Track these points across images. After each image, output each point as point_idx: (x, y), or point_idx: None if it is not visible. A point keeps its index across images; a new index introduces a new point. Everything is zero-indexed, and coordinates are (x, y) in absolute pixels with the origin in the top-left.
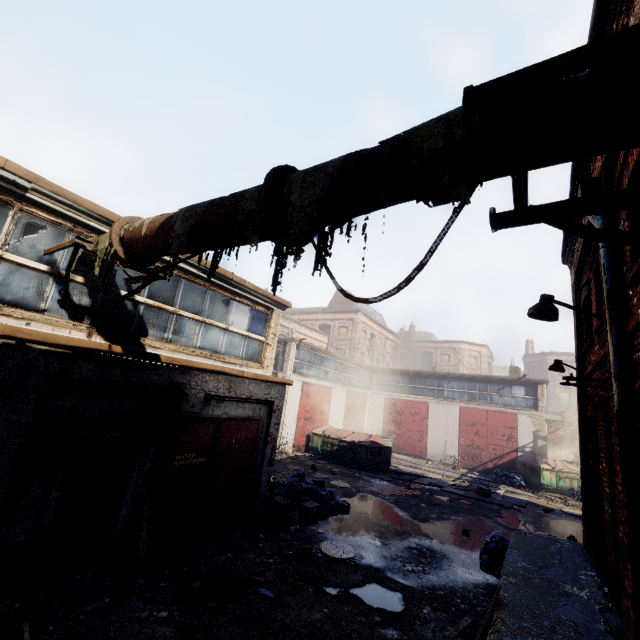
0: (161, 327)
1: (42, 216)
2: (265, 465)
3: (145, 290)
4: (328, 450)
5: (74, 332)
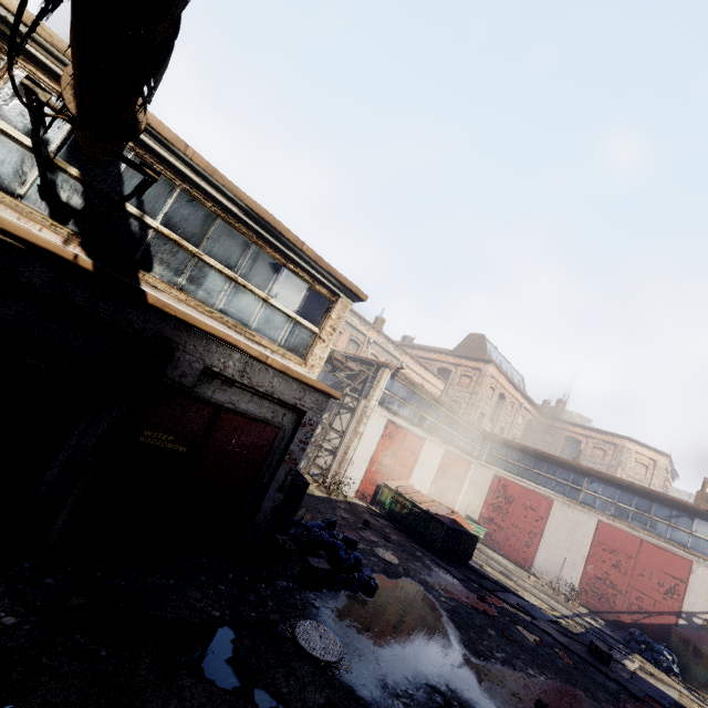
0: (173, 267)
1: (42, 80)
2: (272, 489)
3: (162, 214)
4: (396, 511)
5: (47, 231)
